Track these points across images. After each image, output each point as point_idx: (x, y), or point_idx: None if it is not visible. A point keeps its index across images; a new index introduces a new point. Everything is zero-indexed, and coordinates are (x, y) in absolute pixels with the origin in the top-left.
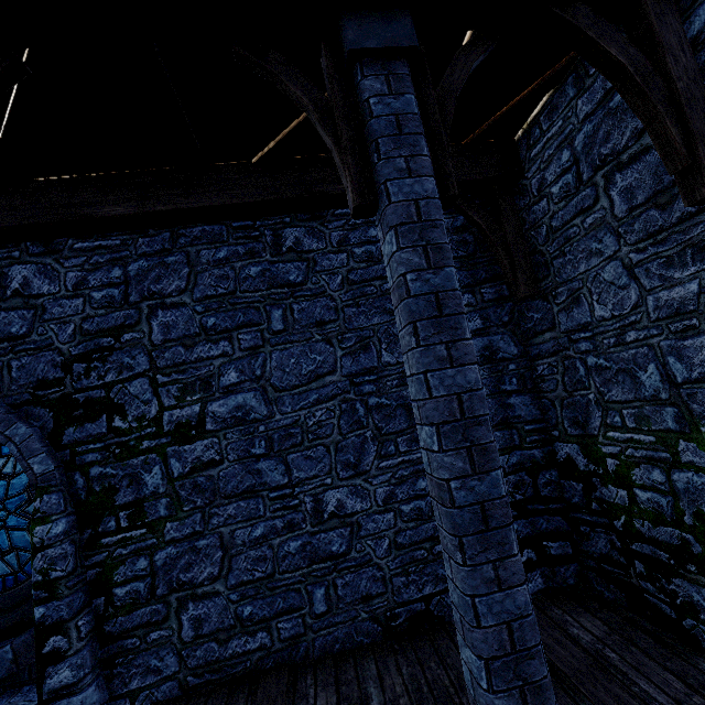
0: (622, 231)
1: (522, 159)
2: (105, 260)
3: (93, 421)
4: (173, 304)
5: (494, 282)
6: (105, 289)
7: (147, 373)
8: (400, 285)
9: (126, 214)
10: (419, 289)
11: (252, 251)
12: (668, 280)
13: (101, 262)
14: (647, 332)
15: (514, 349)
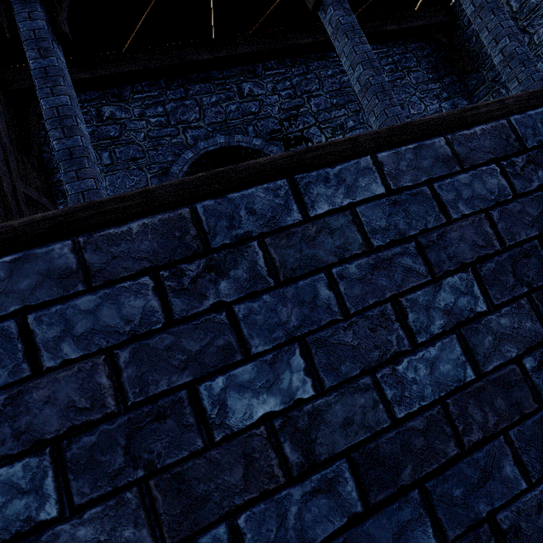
0: (518, 16)
1: (456, 12)
2: (281, 79)
3: (300, 145)
4: (316, 95)
5: (448, 76)
6: (285, 91)
7: (315, 125)
8: (482, 3)
9: (309, 42)
10: (490, 1)
11: (342, 71)
12: (542, 24)
13: (280, 80)
14: (535, 51)
15: (465, 102)
